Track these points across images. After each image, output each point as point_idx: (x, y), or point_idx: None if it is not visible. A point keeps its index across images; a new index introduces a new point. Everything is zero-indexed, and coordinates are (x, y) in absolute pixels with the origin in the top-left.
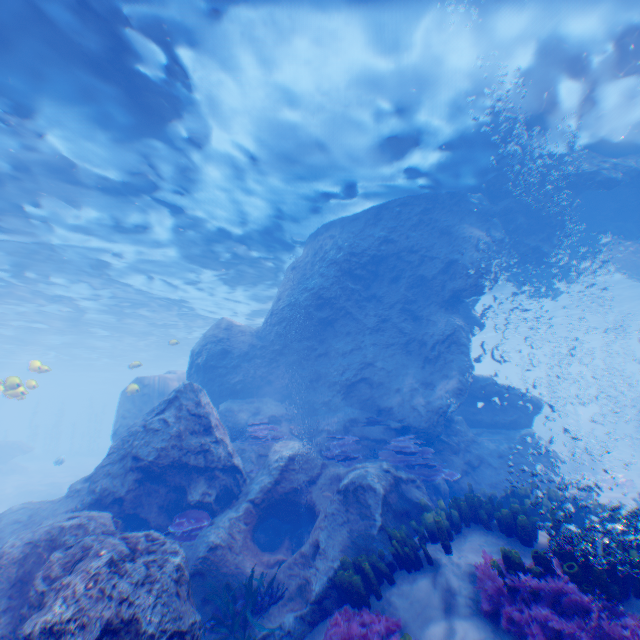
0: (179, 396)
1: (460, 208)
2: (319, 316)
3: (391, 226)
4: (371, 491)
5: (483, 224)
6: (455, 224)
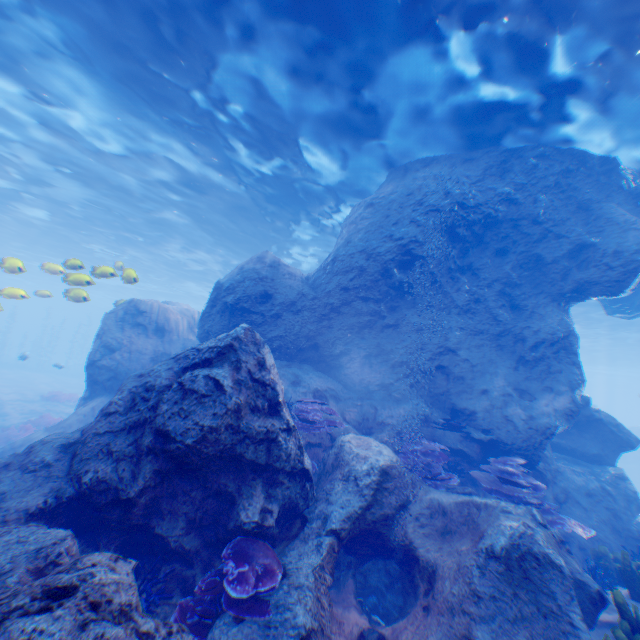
0: (234, 346)
1: (609, 180)
2: (397, 276)
3: (518, 181)
4: (552, 568)
5: (632, 208)
6: (598, 199)
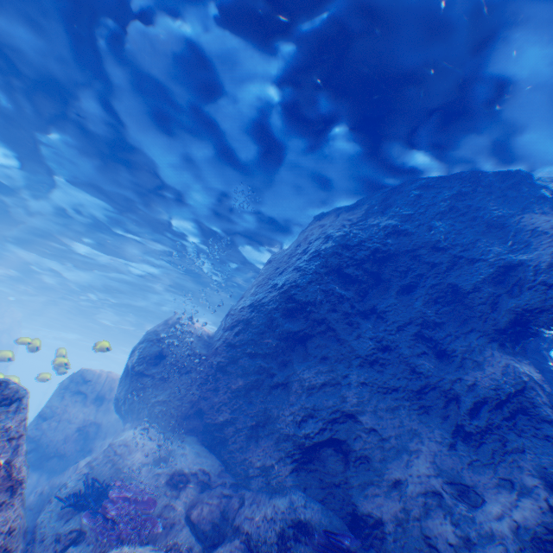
0: None
1: (520, 192)
2: (286, 325)
3: (405, 213)
4: None
5: None
6: (513, 212)
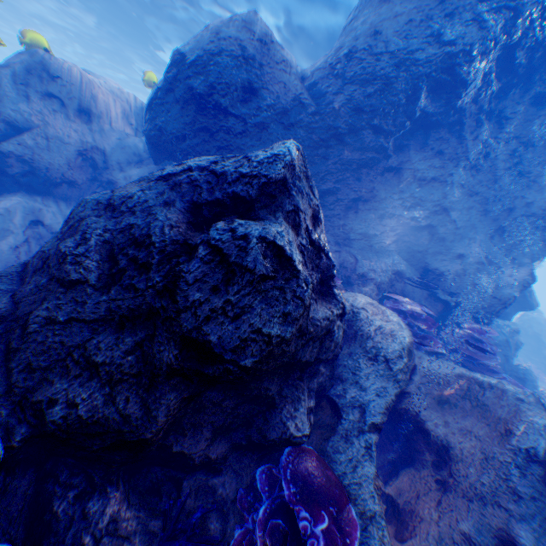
0: (287, 183)
1: None
2: (423, 104)
3: None
4: None
5: None
6: None
